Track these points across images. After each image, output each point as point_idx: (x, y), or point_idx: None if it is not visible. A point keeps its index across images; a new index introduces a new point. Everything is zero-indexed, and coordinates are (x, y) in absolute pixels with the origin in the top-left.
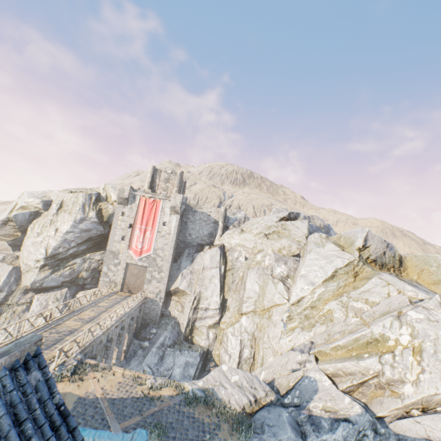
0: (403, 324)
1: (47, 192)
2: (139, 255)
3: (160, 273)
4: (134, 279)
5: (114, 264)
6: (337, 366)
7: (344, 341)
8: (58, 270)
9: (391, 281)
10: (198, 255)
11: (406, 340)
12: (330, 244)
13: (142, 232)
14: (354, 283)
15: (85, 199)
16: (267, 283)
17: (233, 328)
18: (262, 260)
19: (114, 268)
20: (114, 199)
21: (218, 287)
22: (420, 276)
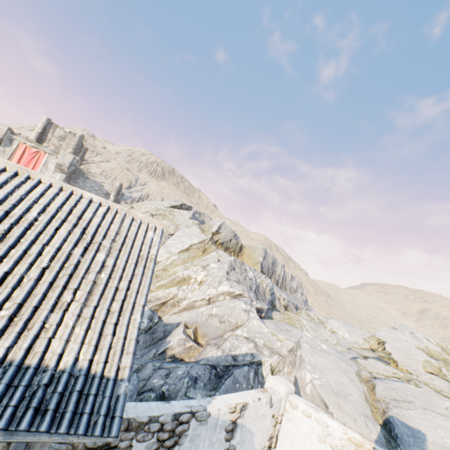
0: (205, 270)
1: None
2: None
3: None
4: None
5: None
6: (152, 294)
7: (165, 281)
8: None
9: (222, 255)
10: None
11: (200, 278)
12: (195, 227)
13: None
14: (201, 256)
15: None
16: None
17: None
18: None
19: None
20: None
21: None
22: (249, 260)
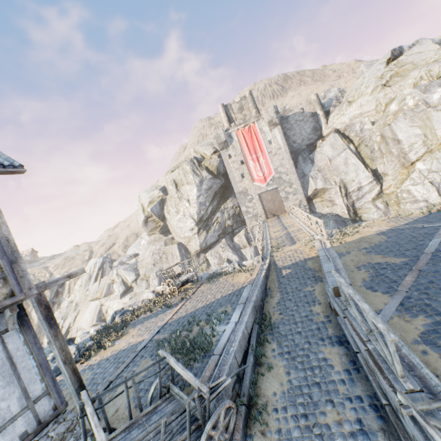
0: None
1: (154, 185)
2: (265, 182)
3: (292, 187)
4: (272, 204)
5: (248, 201)
6: None
7: None
8: (210, 228)
9: None
10: (316, 154)
11: None
12: None
13: (256, 161)
14: None
15: (191, 166)
16: (429, 117)
17: (411, 179)
18: (400, 106)
19: (250, 204)
20: (210, 154)
21: (359, 165)
22: None
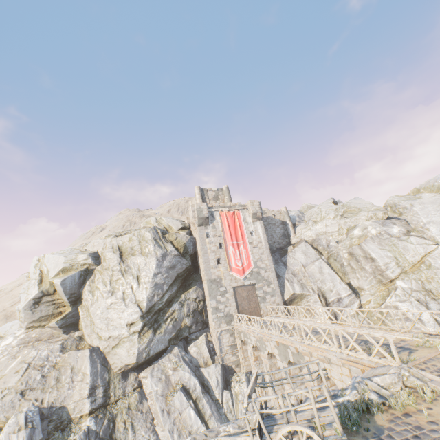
0: None
1: (76, 248)
2: (243, 274)
3: (270, 286)
4: (247, 303)
5: (221, 293)
6: None
7: None
8: (159, 326)
9: None
10: (288, 257)
11: None
12: (425, 194)
13: (236, 248)
14: None
15: (153, 233)
16: (395, 244)
17: (397, 295)
18: (364, 232)
19: (222, 298)
20: (177, 228)
21: (334, 275)
22: None
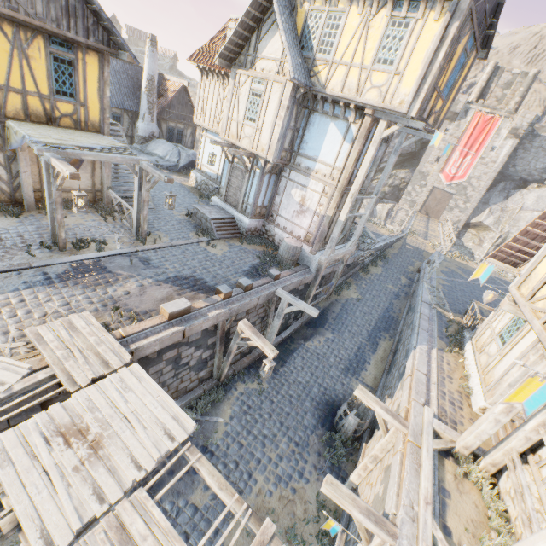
0: None
1: None
2: (449, 181)
3: (465, 204)
4: (435, 204)
5: (419, 185)
6: None
7: None
8: None
9: None
10: (517, 193)
11: None
12: None
13: (462, 156)
14: None
15: None
16: None
17: None
18: None
19: (418, 189)
20: None
21: None
22: None
